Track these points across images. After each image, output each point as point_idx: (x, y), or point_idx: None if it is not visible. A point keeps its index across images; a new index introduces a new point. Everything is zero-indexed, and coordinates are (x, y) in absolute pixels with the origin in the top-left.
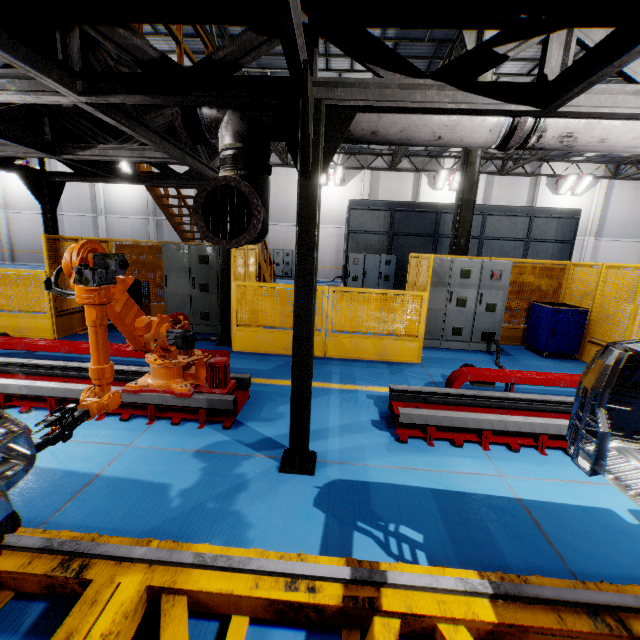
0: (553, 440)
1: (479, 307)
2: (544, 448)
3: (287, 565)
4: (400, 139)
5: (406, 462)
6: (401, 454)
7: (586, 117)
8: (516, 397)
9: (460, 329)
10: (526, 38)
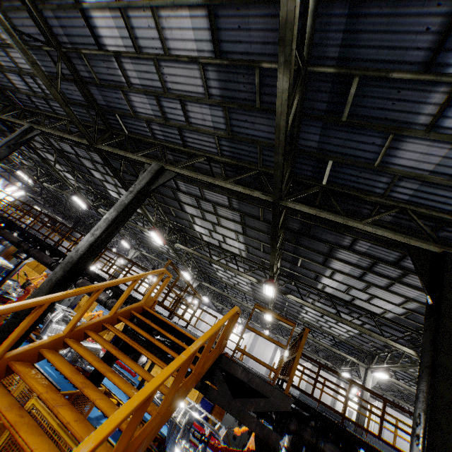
0: None
1: None
2: None
3: None
4: None
5: None
6: None
7: None
8: None
9: None
10: None
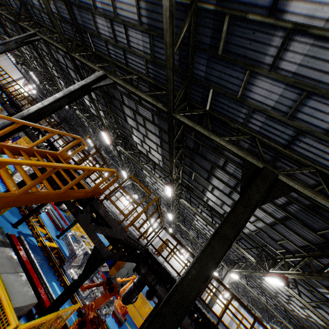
0: None
1: None
2: None
3: None
4: None
5: None
6: None
7: None
8: None
9: None
10: None
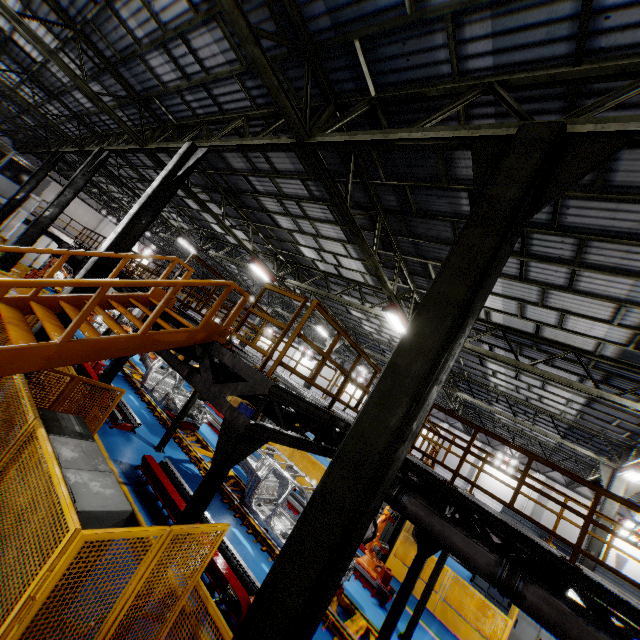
0: None
1: None
2: None
3: None
4: None
5: None
6: None
7: None
8: None
9: None
10: None
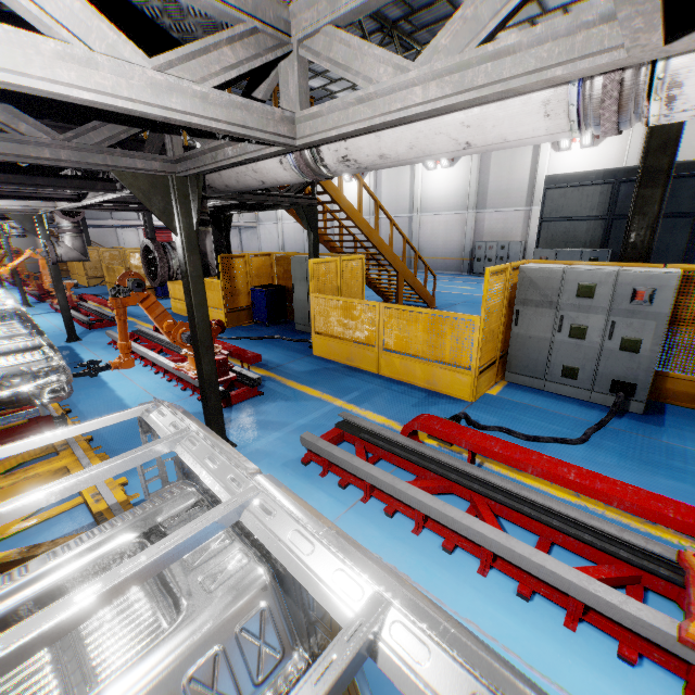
0: (439, 524)
1: (608, 342)
2: (421, 527)
3: (102, 485)
4: (245, 187)
5: (279, 477)
6: (287, 471)
7: (347, 136)
8: (452, 464)
9: (573, 370)
10: (270, 73)
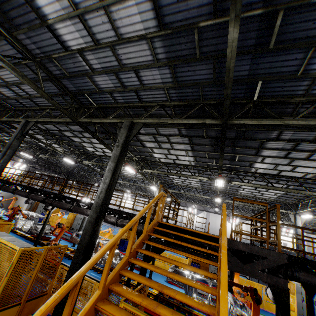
0: None
1: (314, 305)
2: None
3: None
4: None
5: None
6: None
7: None
8: None
9: None
10: None
